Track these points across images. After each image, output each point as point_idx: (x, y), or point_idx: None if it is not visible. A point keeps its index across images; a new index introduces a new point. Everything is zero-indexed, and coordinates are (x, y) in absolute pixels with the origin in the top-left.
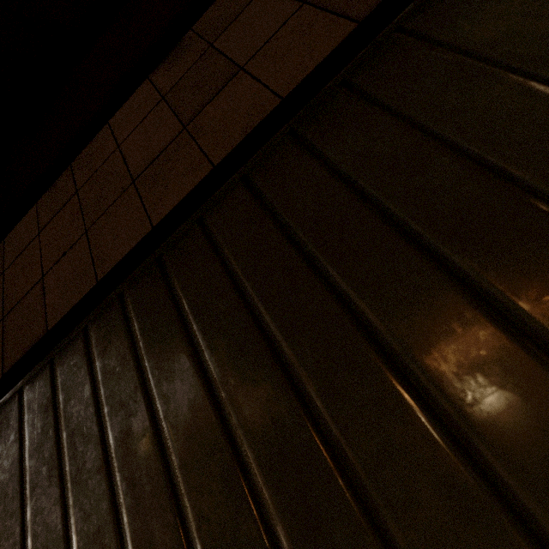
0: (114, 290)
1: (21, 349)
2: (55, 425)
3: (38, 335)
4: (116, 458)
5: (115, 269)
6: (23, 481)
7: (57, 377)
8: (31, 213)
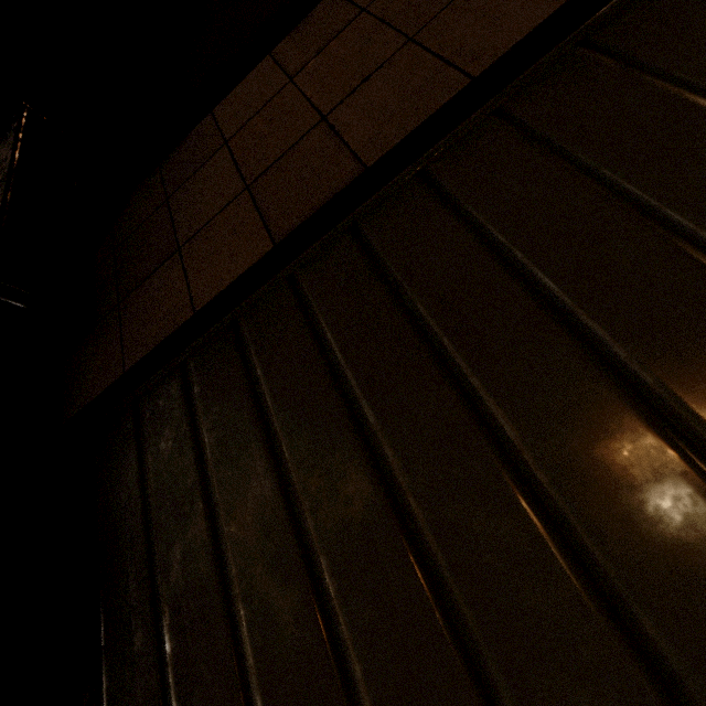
0: (476, 111)
1: (307, 205)
2: (392, 298)
3: (344, 179)
4: (580, 304)
5: (507, 57)
6: (340, 379)
7: (372, 244)
8: (262, 67)
